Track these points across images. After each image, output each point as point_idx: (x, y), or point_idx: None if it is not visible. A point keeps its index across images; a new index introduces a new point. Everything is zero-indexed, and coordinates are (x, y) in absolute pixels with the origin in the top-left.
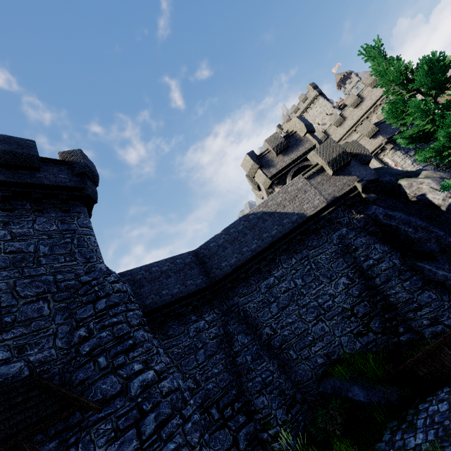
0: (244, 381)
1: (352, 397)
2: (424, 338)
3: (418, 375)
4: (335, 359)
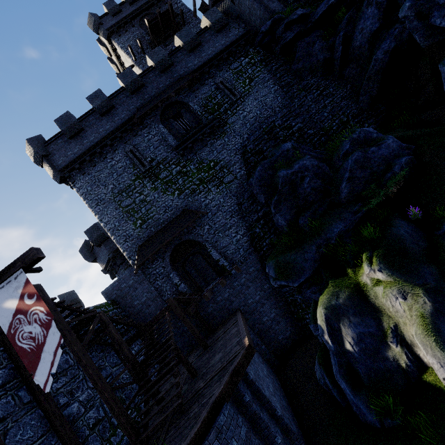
0: None
1: None
2: None
3: None
4: None
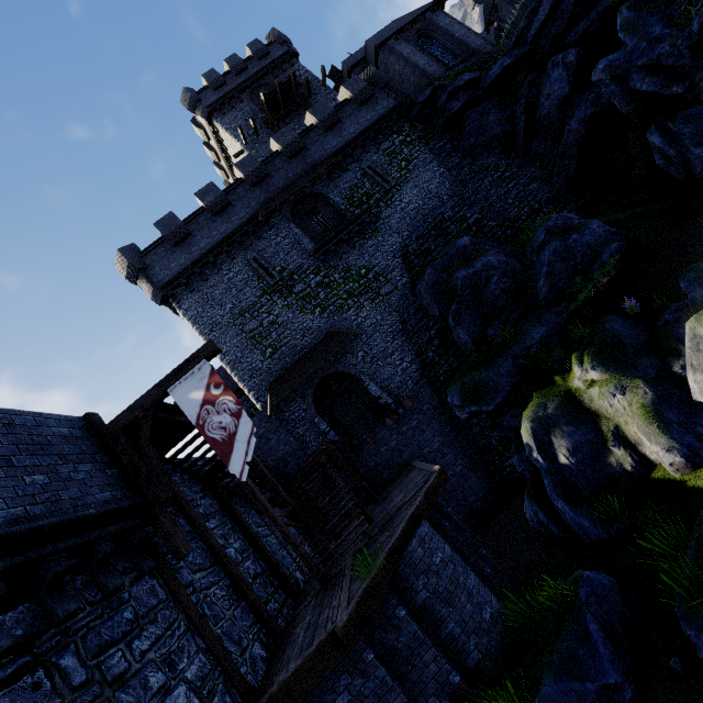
0: None
1: None
2: None
3: None
4: None
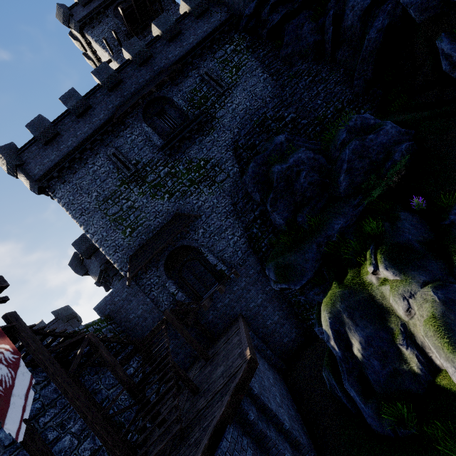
0: None
1: None
2: None
3: None
4: None
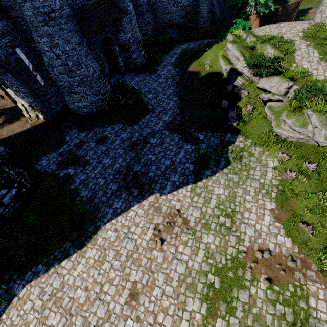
0: (140, 18)
1: (171, 36)
2: (197, 27)
3: (190, 36)
4: (171, 23)
